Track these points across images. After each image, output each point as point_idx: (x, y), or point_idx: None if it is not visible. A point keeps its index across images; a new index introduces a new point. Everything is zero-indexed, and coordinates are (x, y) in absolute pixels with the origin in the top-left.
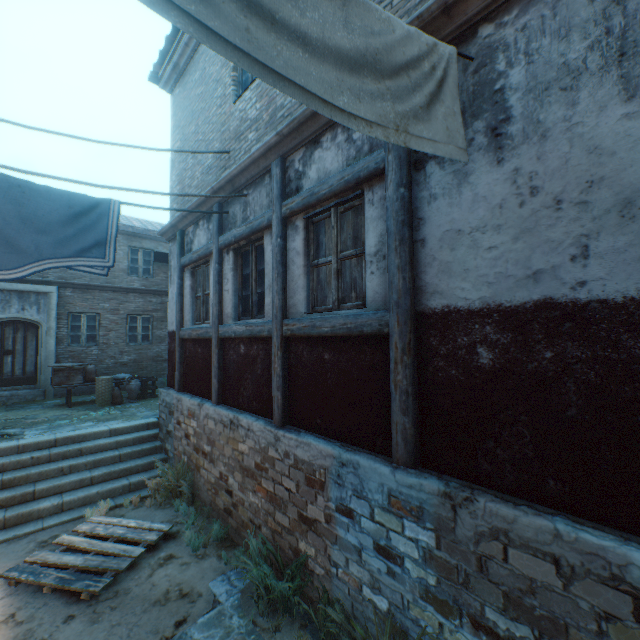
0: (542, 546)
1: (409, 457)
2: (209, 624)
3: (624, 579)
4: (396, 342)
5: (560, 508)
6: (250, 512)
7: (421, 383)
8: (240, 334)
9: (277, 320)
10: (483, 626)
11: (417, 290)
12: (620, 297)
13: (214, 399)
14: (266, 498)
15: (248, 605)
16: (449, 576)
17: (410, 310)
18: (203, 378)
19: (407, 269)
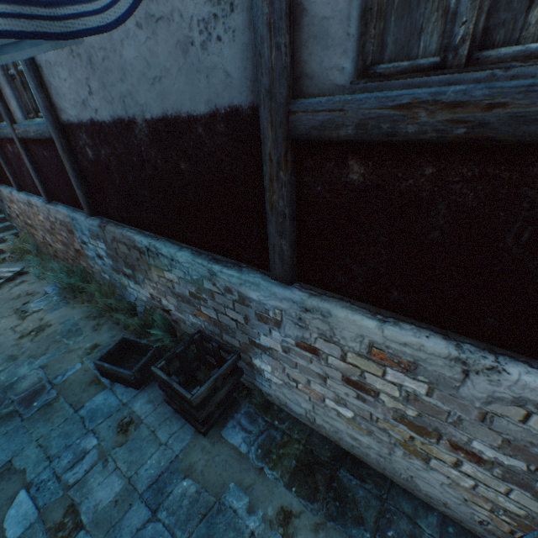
0: (122, 240)
1: (89, 211)
2: (41, 301)
3: (136, 246)
4: (58, 145)
5: (130, 225)
6: (62, 254)
7: (81, 170)
8: (0, 136)
9: (9, 125)
10: (125, 274)
11: (55, 107)
12: (108, 121)
13: (16, 188)
14: (63, 244)
15: (65, 292)
16: (114, 260)
17: (54, 123)
18: (5, 172)
19: (40, 91)
